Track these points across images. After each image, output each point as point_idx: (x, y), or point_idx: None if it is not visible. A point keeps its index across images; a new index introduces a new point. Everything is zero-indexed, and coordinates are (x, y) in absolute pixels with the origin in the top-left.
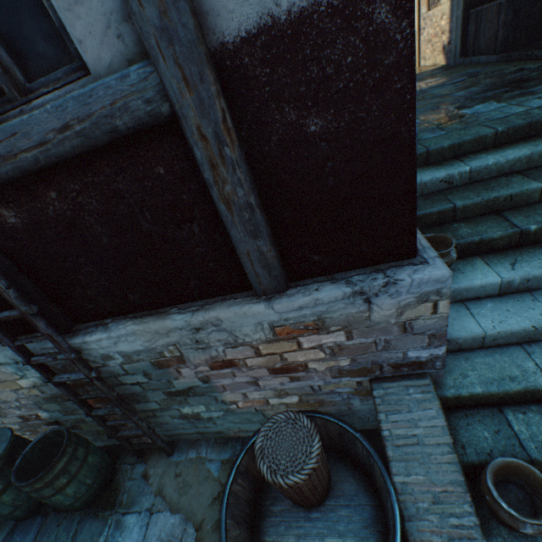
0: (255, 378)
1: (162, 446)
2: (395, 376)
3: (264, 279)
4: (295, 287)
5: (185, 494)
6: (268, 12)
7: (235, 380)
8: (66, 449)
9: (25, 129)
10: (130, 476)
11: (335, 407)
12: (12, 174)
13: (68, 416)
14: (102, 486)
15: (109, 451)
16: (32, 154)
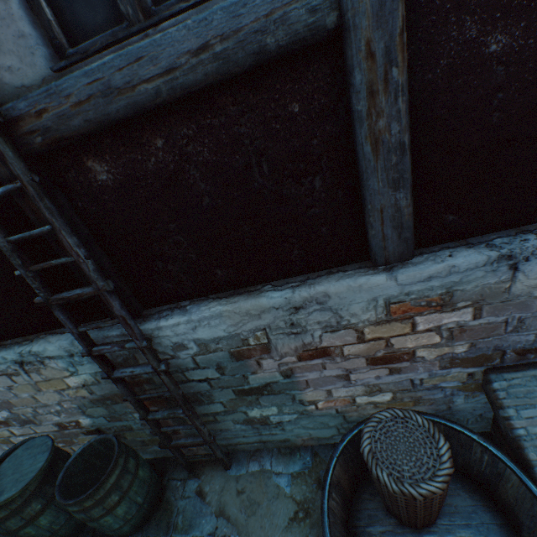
0: (347, 370)
1: (220, 457)
2: (518, 365)
3: (391, 242)
4: (419, 255)
5: (253, 515)
6: None
7: (322, 374)
8: (118, 459)
9: (154, 52)
10: (183, 494)
11: (432, 407)
12: (122, 113)
13: (112, 422)
14: (151, 506)
15: (152, 466)
16: (154, 85)
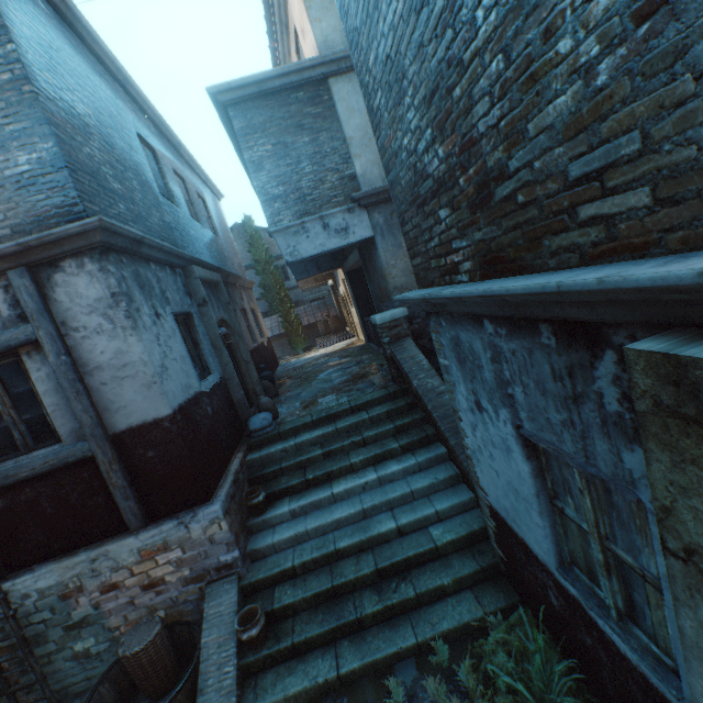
0: (133, 597)
1: (49, 696)
2: (220, 577)
3: (134, 521)
4: (153, 524)
5: None
6: (131, 425)
7: (118, 602)
8: None
9: (28, 464)
10: None
11: (193, 617)
12: (12, 482)
13: None
14: None
15: None
16: (27, 473)
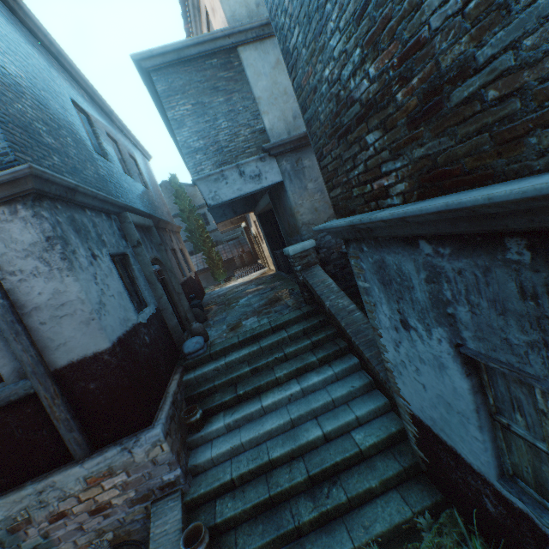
0: (81, 522)
1: None
2: (164, 495)
3: (79, 451)
4: (97, 452)
5: None
6: (71, 360)
7: (67, 529)
8: None
9: None
10: None
11: (140, 535)
12: None
13: None
14: None
15: None
16: None
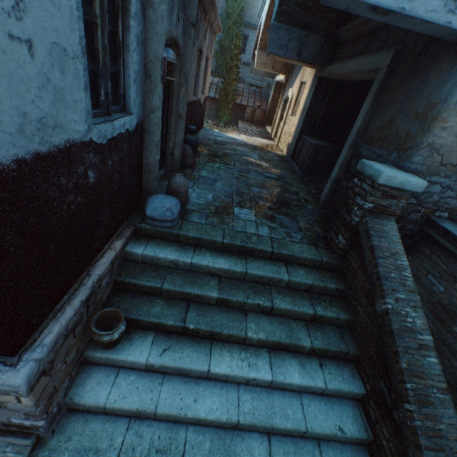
0: None
1: None
2: (8, 430)
3: None
4: None
5: None
6: None
7: None
8: None
9: None
10: None
11: None
12: None
13: None
14: None
15: None
16: None
